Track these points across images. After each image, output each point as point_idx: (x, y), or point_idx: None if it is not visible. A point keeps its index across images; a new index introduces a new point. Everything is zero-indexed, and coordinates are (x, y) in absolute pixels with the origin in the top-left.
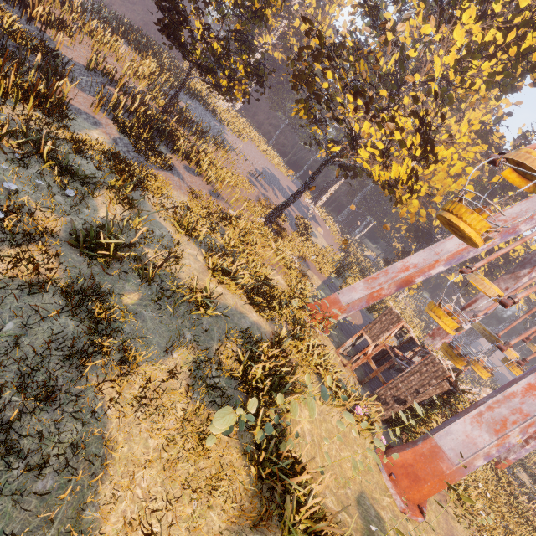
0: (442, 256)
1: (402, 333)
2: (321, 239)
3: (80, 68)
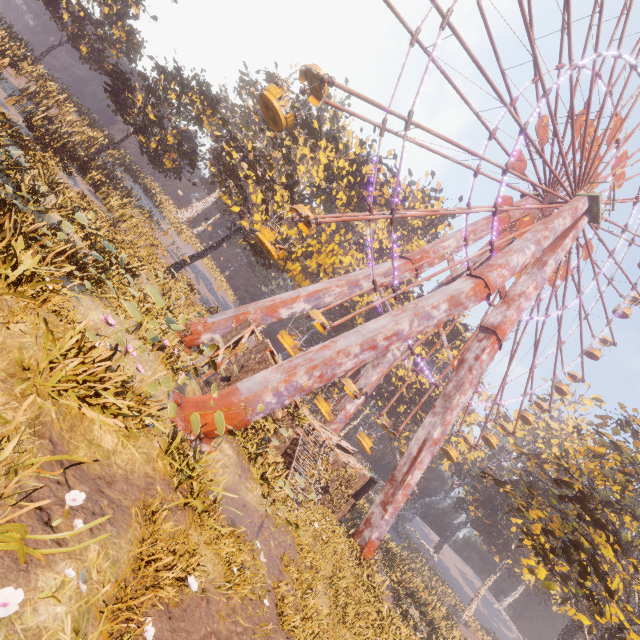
0: (303, 293)
1: None
2: None
3: (15, 87)
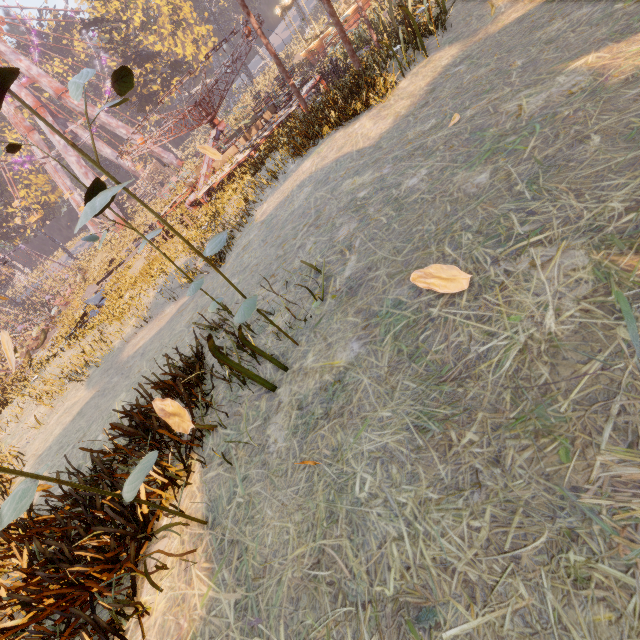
0: (70, 196)
1: None
2: None
3: None
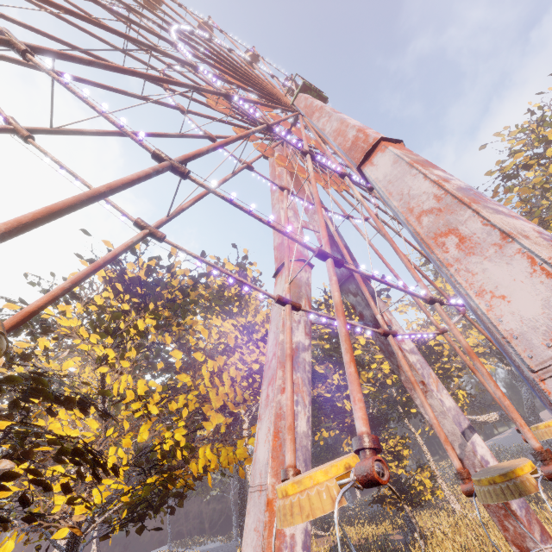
0: (266, 484)
1: None
2: None
3: None
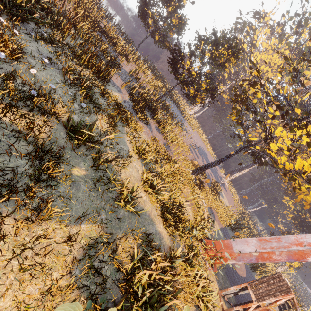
0: None
1: (286, 305)
2: (225, 200)
3: (126, 72)
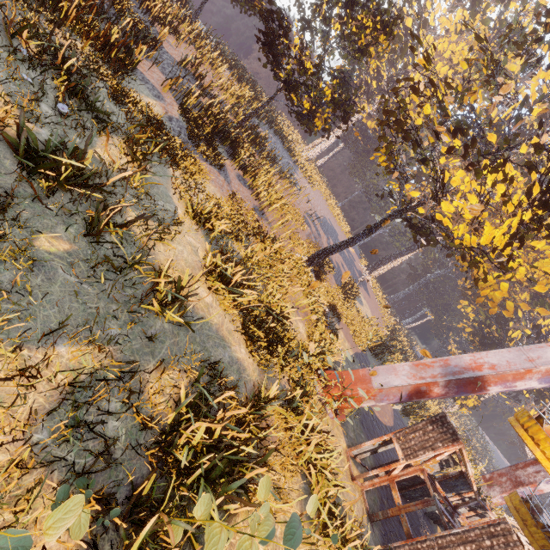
0: (539, 366)
1: (450, 461)
2: (366, 309)
3: (173, 61)
